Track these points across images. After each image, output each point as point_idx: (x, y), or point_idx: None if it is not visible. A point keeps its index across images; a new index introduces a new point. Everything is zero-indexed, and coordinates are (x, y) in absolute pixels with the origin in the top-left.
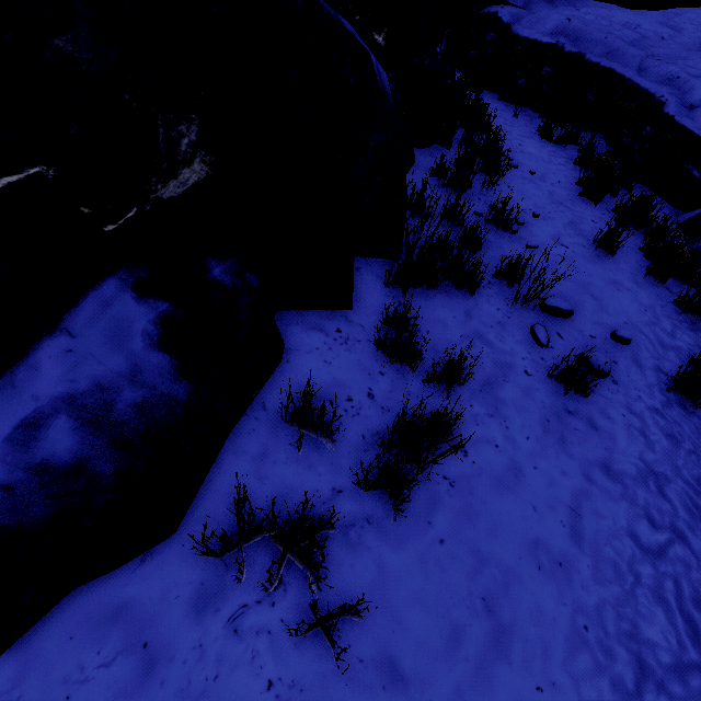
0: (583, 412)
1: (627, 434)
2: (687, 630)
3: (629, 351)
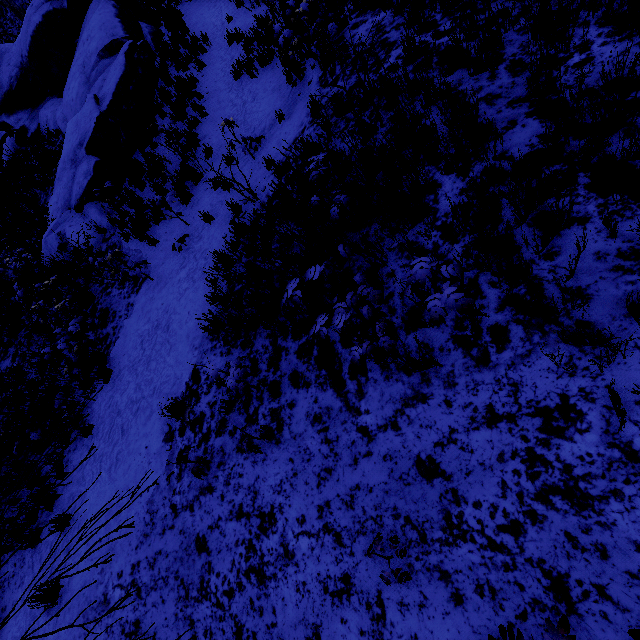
0: None
1: None
2: None
3: None
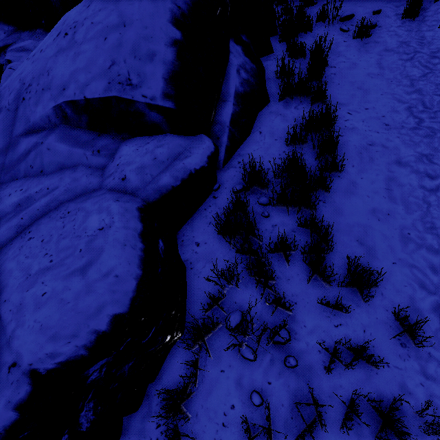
0: (371, 41)
1: (390, 38)
2: (424, 68)
3: (382, 15)
